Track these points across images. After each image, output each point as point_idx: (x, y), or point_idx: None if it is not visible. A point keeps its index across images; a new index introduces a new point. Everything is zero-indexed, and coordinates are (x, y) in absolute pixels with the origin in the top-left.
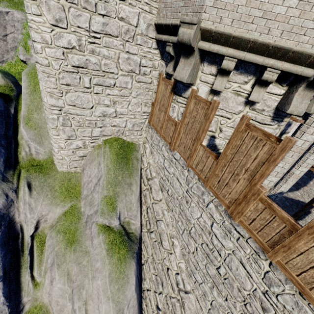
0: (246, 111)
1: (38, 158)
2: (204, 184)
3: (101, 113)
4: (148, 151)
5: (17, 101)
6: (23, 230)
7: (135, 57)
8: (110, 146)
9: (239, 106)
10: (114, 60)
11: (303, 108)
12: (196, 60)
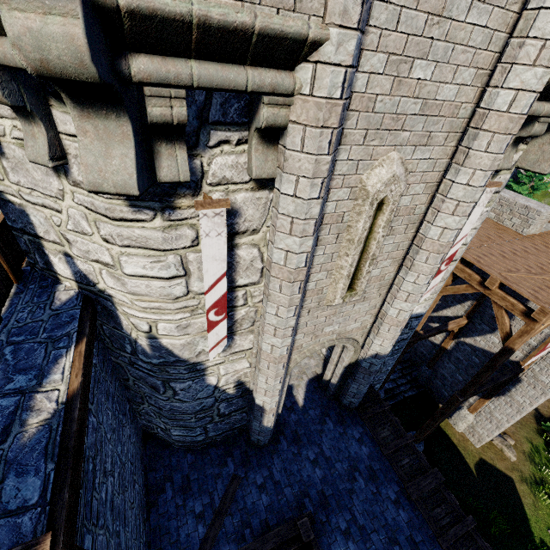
0: (69, 189)
1: None
2: None
3: None
4: None
5: None
6: None
7: None
8: None
9: (51, 179)
10: None
11: (123, 171)
12: None
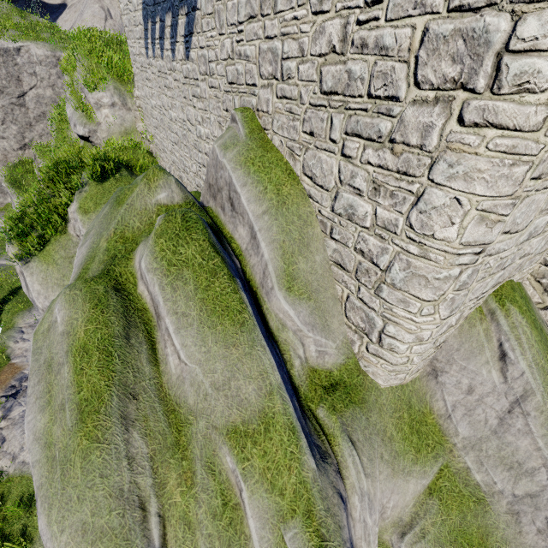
0: None
1: (321, 366)
2: None
3: (529, 232)
4: None
5: (222, 234)
6: None
7: None
8: (520, 311)
9: None
10: None
11: None
12: None
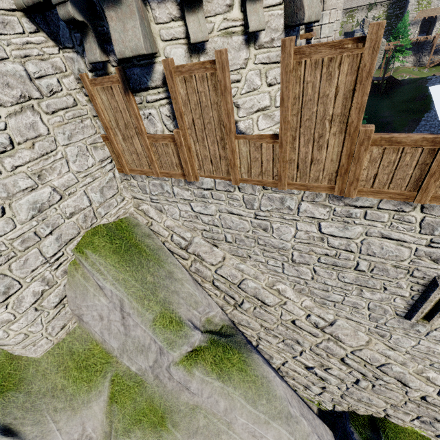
0: (253, 54)
1: None
2: (278, 186)
3: (30, 208)
4: (154, 212)
5: None
6: None
7: (7, 65)
8: (94, 250)
9: (241, 53)
10: None
11: (317, 5)
12: None
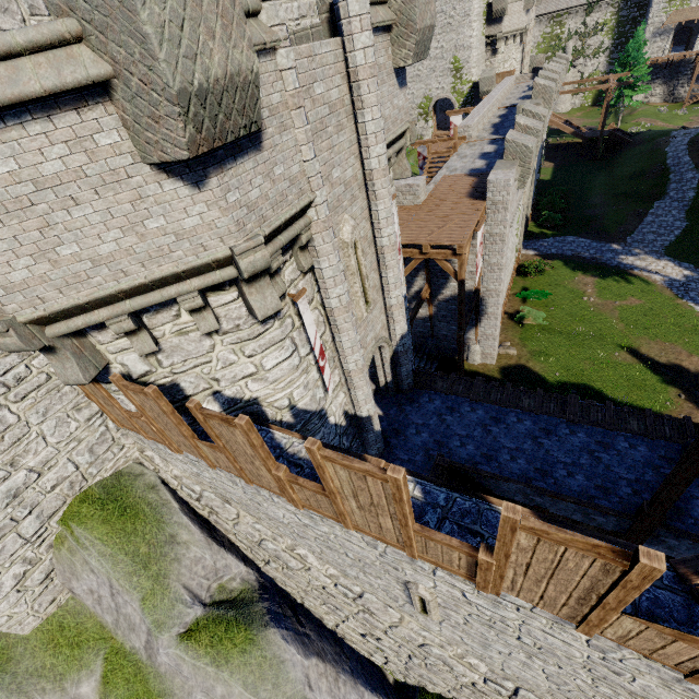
0: (219, 340)
1: None
2: (245, 482)
3: (4, 497)
4: (159, 460)
5: None
6: None
7: None
8: (80, 523)
9: (203, 342)
10: None
11: (274, 300)
12: (70, 346)
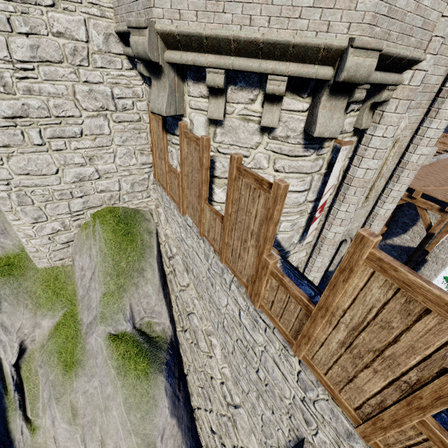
0: (265, 141)
1: (5, 255)
2: (220, 258)
3: (75, 176)
4: (163, 218)
5: None
6: (1, 360)
7: (100, 87)
8: (101, 222)
9: (254, 137)
10: (68, 98)
11: (336, 125)
12: (171, 79)
